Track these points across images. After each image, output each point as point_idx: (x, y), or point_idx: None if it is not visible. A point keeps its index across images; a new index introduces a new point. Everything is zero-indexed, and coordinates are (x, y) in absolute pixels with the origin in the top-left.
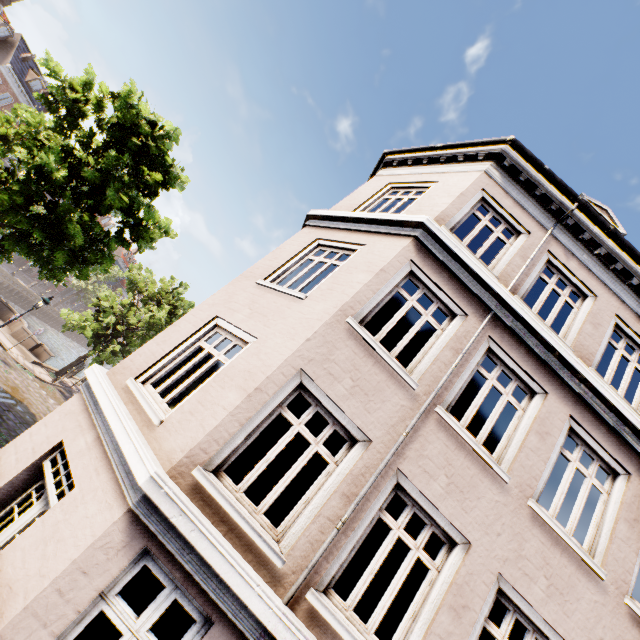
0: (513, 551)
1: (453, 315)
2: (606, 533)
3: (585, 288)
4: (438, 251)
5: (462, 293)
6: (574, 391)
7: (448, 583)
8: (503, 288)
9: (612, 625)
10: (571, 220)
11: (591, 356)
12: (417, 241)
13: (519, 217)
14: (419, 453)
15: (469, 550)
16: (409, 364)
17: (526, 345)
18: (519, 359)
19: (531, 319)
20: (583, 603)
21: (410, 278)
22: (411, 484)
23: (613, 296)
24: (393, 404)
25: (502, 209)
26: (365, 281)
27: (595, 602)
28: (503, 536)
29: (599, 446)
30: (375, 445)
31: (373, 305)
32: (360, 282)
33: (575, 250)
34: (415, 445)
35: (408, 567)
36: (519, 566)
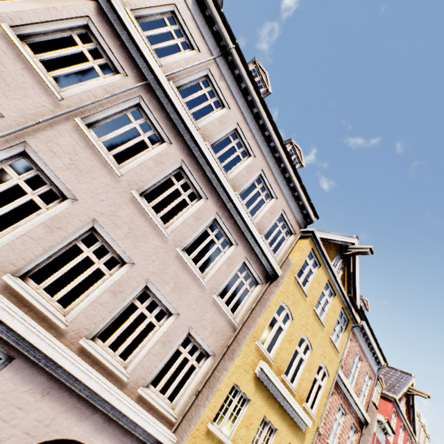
0: (110, 211)
1: (118, 74)
2: (181, 220)
3: (225, 102)
4: (115, 21)
5: (128, 60)
6: (190, 148)
7: (52, 216)
8: (158, 67)
9: (164, 257)
10: (230, 57)
11: (211, 137)
12: (99, 6)
13: (196, 38)
14: (50, 139)
15: (75, 202)
16: (66, 88)
17: (167, 112)
18: (159, 118)
19: (172, 95)
20: (149, 245)
21: (87, 32)
22: (38, 156)
23: (240, 113)
24: (35, 102)
25: (186, 27)
26: (34, 8)
27: (158, 246)
28: (105, 202)
29: (196, 181)
30: (7, 120)
31: (38, 30)
32: (30, 7)
33: (227, 77)
34: (48, 133)
35: (21, 202)
36: (111, 219)
